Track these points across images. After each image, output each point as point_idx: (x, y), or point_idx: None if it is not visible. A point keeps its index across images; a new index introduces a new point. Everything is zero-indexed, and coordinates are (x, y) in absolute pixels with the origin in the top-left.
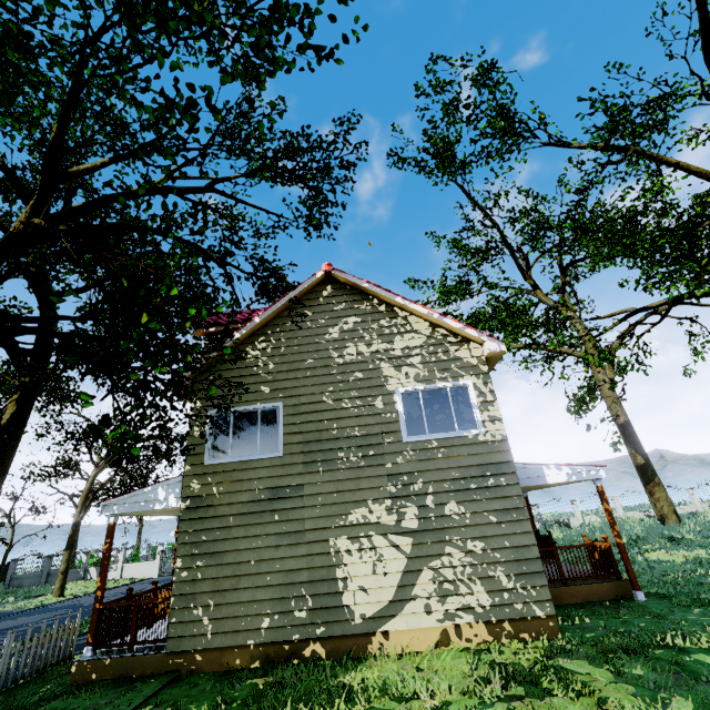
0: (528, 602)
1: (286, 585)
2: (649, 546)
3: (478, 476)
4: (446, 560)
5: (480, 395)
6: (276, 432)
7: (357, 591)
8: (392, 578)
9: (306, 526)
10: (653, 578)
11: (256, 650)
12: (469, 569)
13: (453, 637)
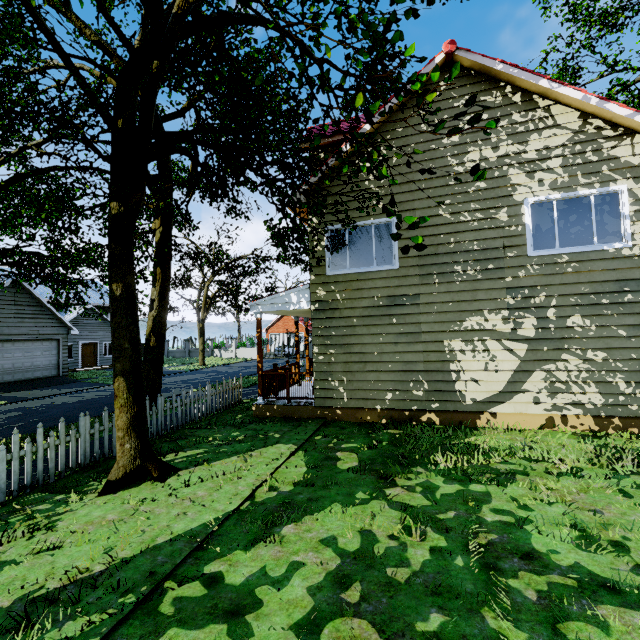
0: None
1: (405, 372)
2: None
3: (613, 292)
4: (561, 365)
5: (635, 203)
6: (391, 246)
7: (469, 382)
8: (503, 375)
9: (422, 329)
10: None
11: (382, 412)
12: (585, 374)
13: (558, 423)
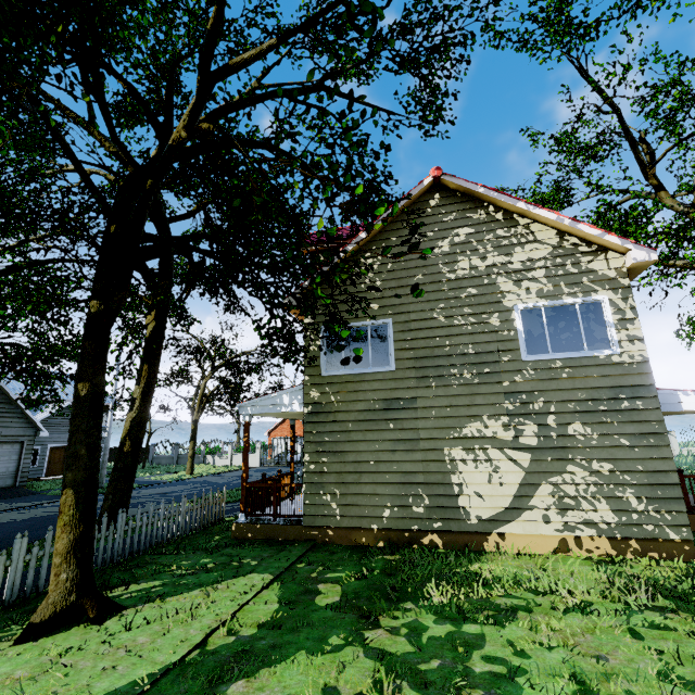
0: (661, 525)
1: (404, 484)
2: None
3: (609, 398)
4: (567, 478)
5: (618, 312)
6: (387, 347)
7: (473, 496)
8: (508, 488)
9: (421, 435)
10: None
11: (379, 533)
12: (593, 488)
13: (572, 546)
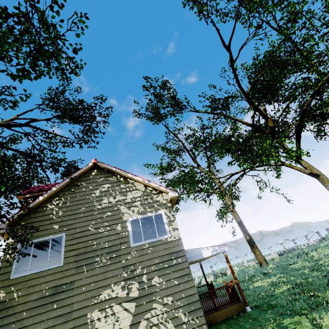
0: (195, 328)
1: None
2: (256, 279)
3: (168, 260)
4: (153, 312)
5: (168, 218)
6: (60, 251)
7: None
8: None
9: (74, 308)
10: (255, 297)
11: None
12: (165, 315)
13: None
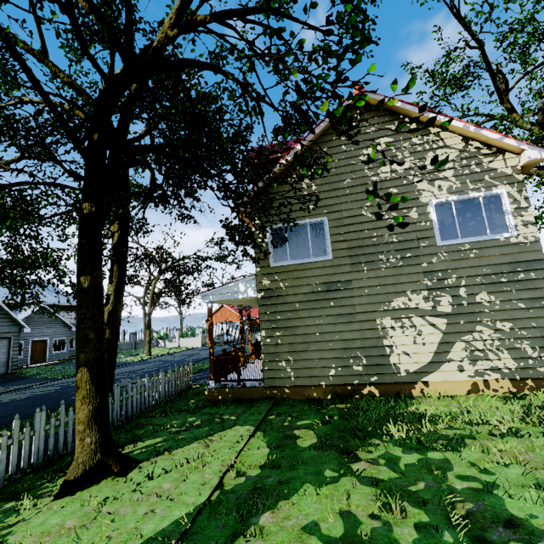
0: None
1: (345, 349)
2: None
3: (509, 272)
4: (477, 336)
5: (514, 202)
6: (324, 241)
7: (401, 355)
8: (429, 347)
9: (357, 310)
10: None
11: (327, 388)
12: (497, 342)
13: (481, 387)
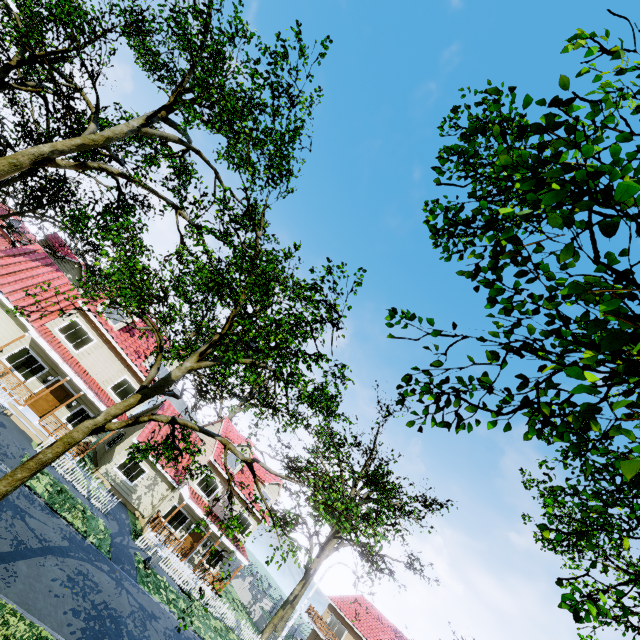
0: None
1: None
2: None
3: None
4: None
5: None
6: None
7: None
8: None
9: None
10: None
11: None
12: None
13: None
